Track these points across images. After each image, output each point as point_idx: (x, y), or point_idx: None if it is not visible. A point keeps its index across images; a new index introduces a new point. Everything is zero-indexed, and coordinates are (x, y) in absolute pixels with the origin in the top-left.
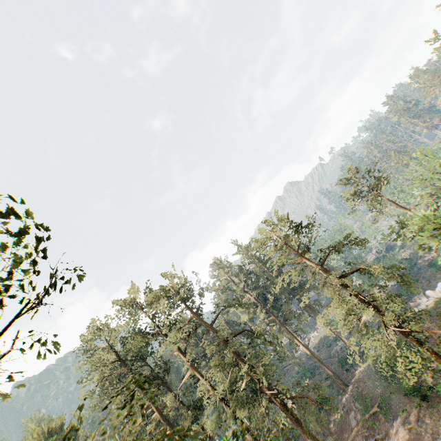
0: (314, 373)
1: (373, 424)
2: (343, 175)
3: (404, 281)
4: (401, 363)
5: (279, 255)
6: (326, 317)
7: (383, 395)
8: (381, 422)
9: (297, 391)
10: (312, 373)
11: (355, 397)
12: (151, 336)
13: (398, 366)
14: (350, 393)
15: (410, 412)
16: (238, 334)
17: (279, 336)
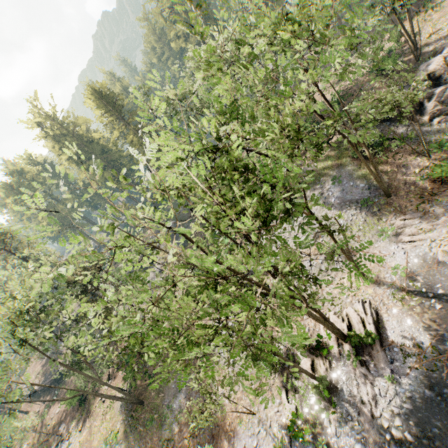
0: None
1: None
2: None
3: None
4: None
5: None
6: None
7: None
8: None
9: None
10: None
11: None
12: None
13: None
14: None
15: None
16: None
17: None
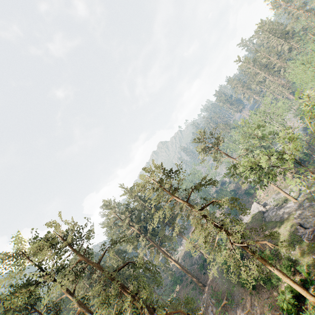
0: (182, 279)
1: (224, 314)
2: (196, 136)
3: (240, 209)
4: (244, 271)
5: (155, 197)
6: (192, 242)
7: (228, 289)
8: (229, 310)
9: (171, 296)
10: (181, 279)
11: (211, 294)
12: (37, 284)
13: (243, 275)
14: (207, 291)
15: (246, 299)
16: (123, 266)
17: (157, 257)
